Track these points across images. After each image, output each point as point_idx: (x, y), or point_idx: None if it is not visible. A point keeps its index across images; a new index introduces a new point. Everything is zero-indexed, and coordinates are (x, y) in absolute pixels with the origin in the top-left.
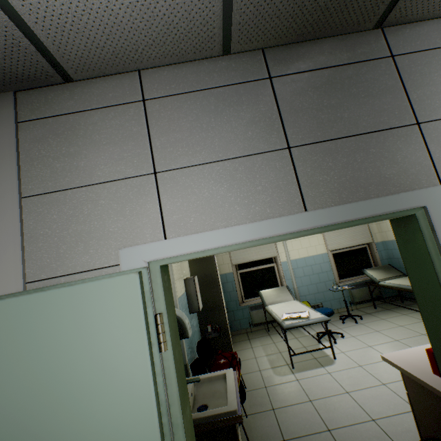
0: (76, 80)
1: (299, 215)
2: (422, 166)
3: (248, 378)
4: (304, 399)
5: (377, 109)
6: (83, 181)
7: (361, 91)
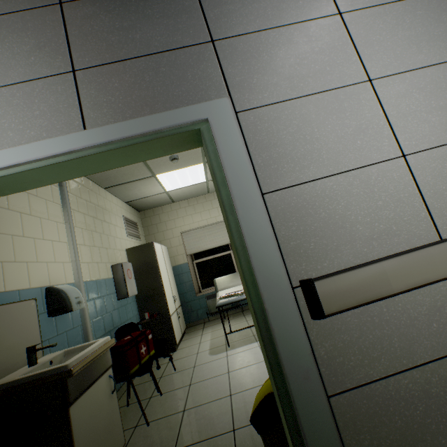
0: None
1: (72, 135)
2: (213, 82)
3: (182, 361)
4: (223, 371)
5: (172, 29)
6: None
7: (156, 13)
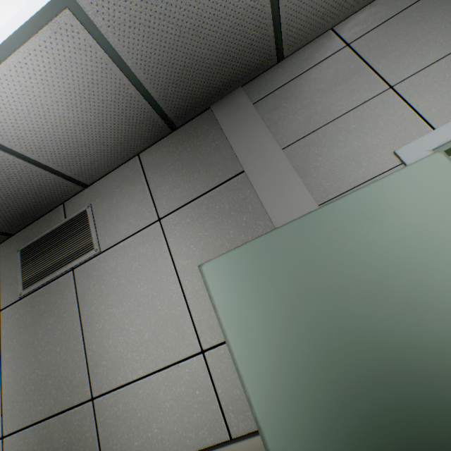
0: (283, 59)
1: None
2: None
3: None
4: None
5: None
6: (326, 120)
7: None
